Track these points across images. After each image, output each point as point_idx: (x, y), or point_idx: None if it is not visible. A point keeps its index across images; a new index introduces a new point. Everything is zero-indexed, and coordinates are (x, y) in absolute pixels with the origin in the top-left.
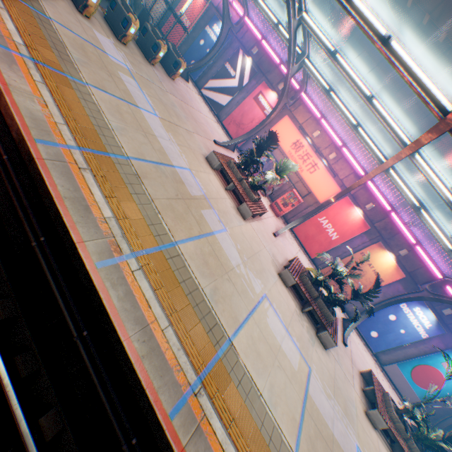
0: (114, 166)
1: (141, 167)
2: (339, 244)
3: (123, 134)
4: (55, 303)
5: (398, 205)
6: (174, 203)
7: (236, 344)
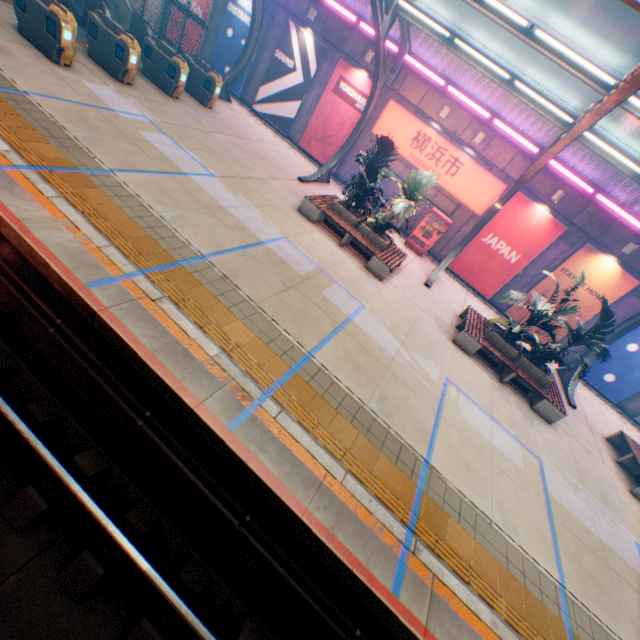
0: (193, 277)
1: (225, 263)
2: (523, 267)
3: (184, 225)
4: (195, 489)
5: (604, 179)
6: (286, 298)
7: (436, 464)
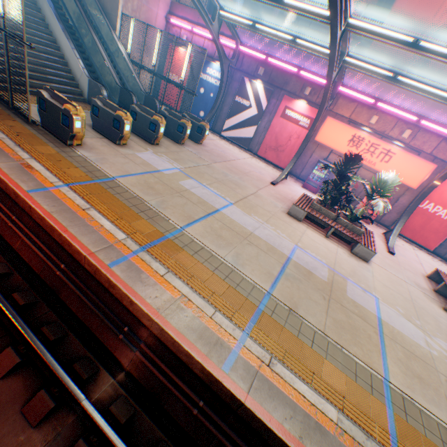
0: (274, 321)
1: (282, 292)
2: None
3: (242, 262)
4: None
5: None
6: (333, 313)
7: None
